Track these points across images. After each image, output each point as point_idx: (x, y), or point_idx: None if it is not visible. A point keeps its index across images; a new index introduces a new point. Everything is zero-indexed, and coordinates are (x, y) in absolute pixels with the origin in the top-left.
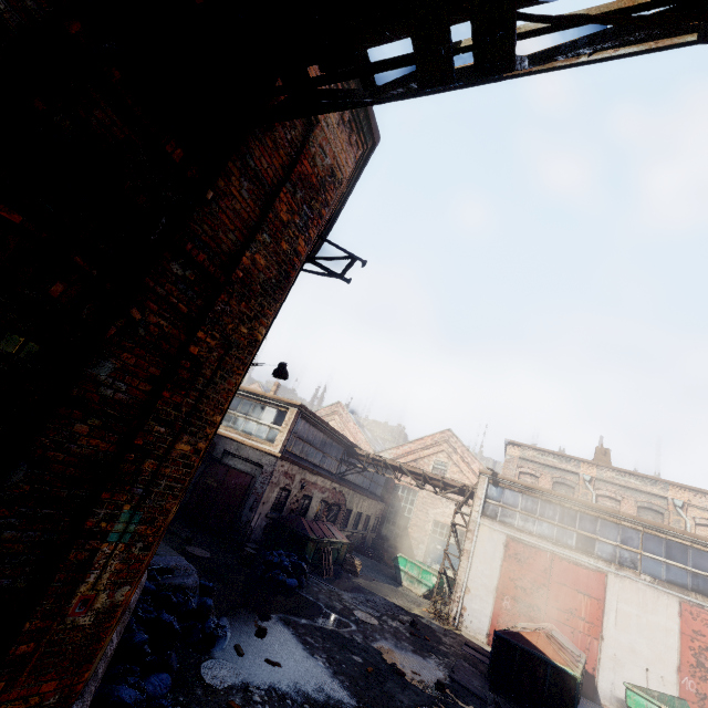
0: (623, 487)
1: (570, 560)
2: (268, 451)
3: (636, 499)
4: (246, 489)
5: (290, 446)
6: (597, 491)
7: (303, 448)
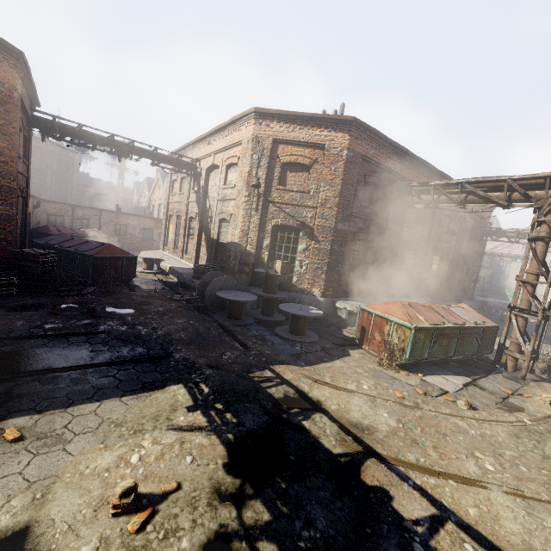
0: None
1: None
2: None
3: None
4: None
5: None
6: None
7: None
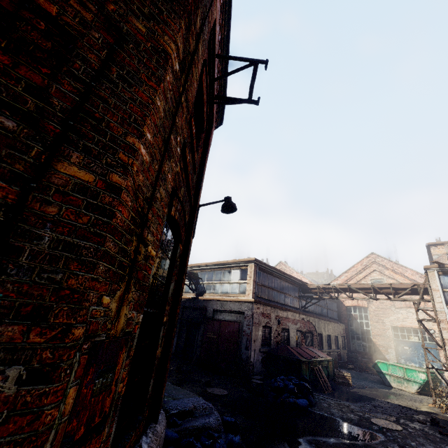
0: None
1: None
2: (243, 300)
3: None
4: (237, 333)
5: (258, 293)
6: None
7: (268, 293)
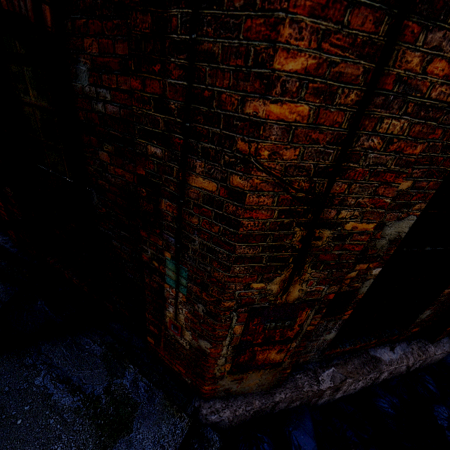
0: None
1: None
2: None
3: None
4: None
5: None
6: None
7: None
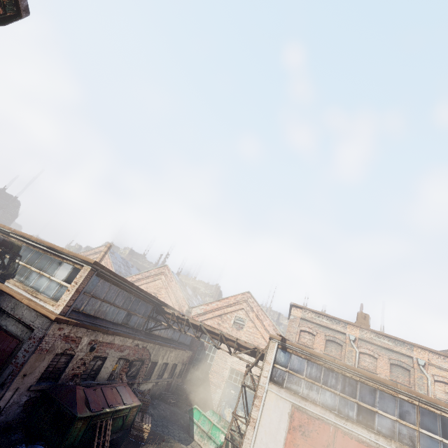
0: (379, 346)
1: (352, 435)
2: (43, 313)
3: (389, 357)
4: (6, 357)
5: (80, 306)
6: (360, 349)
7: (100, 307)
